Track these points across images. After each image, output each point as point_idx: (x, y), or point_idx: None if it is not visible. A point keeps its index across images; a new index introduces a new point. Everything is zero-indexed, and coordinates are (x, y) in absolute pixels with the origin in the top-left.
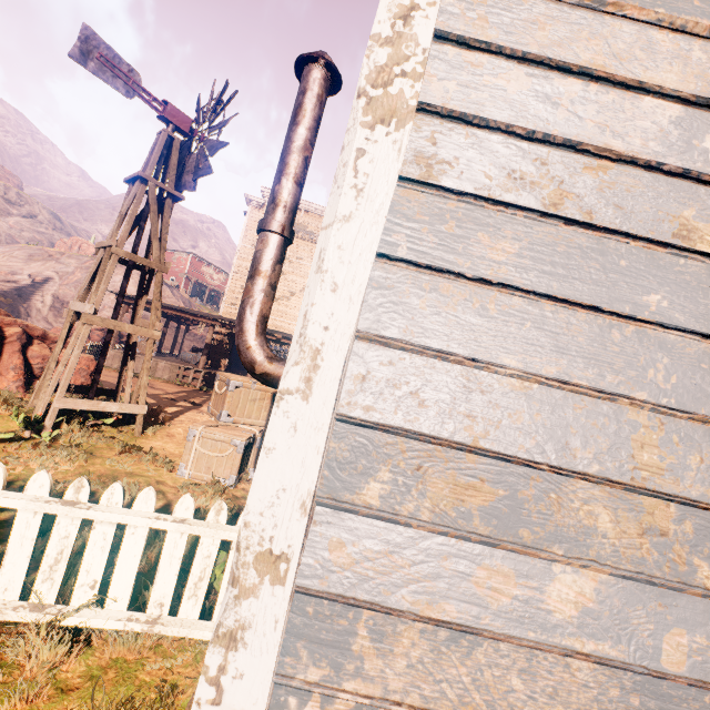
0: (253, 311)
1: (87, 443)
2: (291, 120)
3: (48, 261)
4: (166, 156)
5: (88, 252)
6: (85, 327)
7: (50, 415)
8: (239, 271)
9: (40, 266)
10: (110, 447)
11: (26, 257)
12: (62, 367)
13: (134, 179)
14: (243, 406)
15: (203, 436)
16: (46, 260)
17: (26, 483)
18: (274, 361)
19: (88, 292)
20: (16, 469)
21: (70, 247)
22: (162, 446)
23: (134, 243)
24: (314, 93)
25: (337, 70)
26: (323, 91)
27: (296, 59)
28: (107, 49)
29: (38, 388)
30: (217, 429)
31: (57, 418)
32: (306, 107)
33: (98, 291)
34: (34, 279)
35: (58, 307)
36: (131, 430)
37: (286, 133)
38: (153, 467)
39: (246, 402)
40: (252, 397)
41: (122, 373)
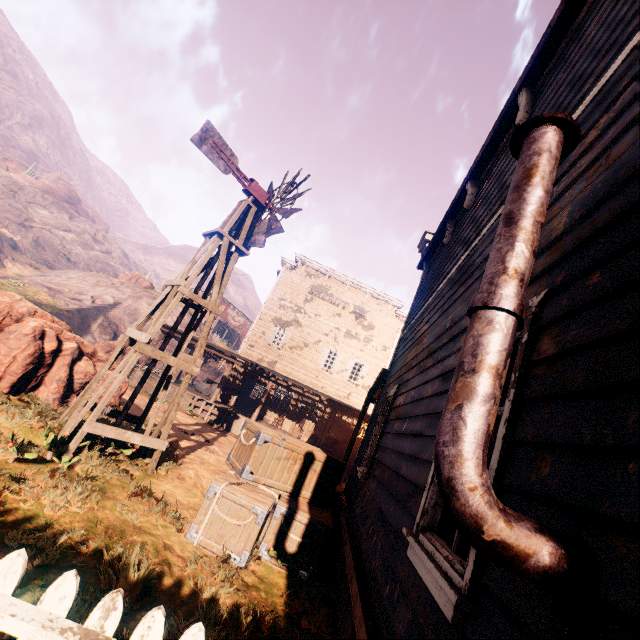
0: (479, 425)
1: (101, 475)
2: (520, 180)
3: (110, 287)
4: (241, 220)
5: (142, 285)
6: (136, 355)
7: (77, 438)
8: (263, 318)
9: (102, 291)
10: (122, 485)
11: (94, 282)
12: (103, 390)
13: (213, 233)
14: (267, 463)
15: (224, 495)
16: (108, 286)
17: (30, 523)
18: (510, 518)
19: (146, 321)
20: (26, 503)
21: (129, 279)
22: (172, 491)
23: (198, 285)
24: (552, 155)
25: (579, 135)
26: (558, 155)
27: (528, 120)
28: (219, 138)
29: (73, 405)
30: (239, 489)
31: (81, 441)
32: (544, 168)
33: (157, 322)
34: (95, 300)
35: (105, 326)
36: (144, 465)
37: (514, 194)
38: (162, 521)
39: (271, 459)
40: (278, 455)
41: (151, 401)
